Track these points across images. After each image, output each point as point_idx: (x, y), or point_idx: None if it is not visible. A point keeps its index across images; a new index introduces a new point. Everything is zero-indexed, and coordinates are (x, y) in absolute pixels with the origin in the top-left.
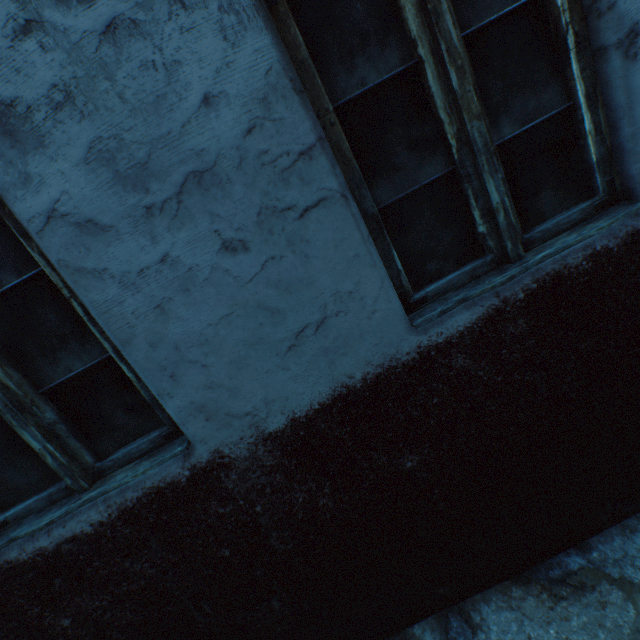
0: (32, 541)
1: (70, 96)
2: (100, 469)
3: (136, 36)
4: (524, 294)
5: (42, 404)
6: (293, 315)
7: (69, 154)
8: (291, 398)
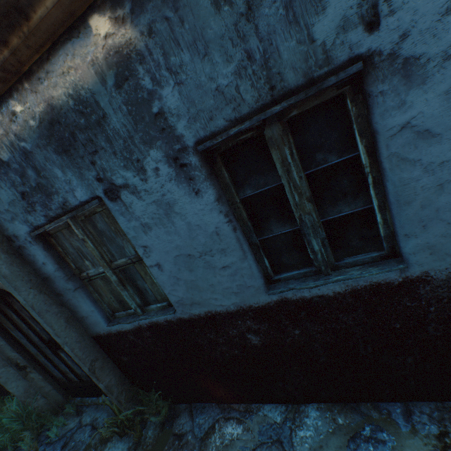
0: (299, 292)
1: None
2: (336, 266)
3: None
4: None
5: (322, 227)
6: None
7: (436, 88)
8: None
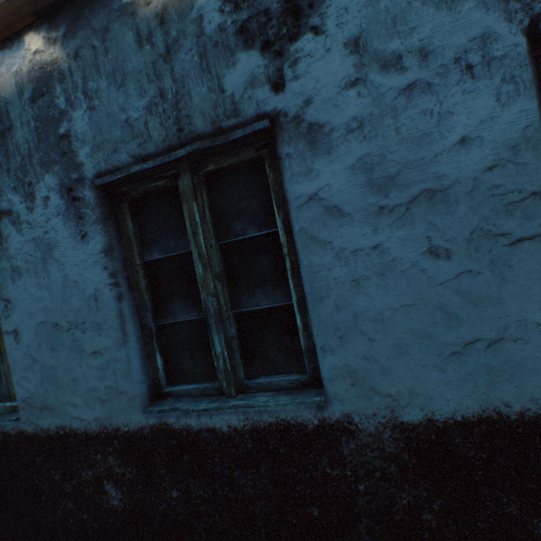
0: (186, 417)
1: (361, 125)
2: (245, 385)
3: (426, 93)
4: None
5: (232, 321)
6: (468, 325)
7: (343, 161)
8: (435, 399)
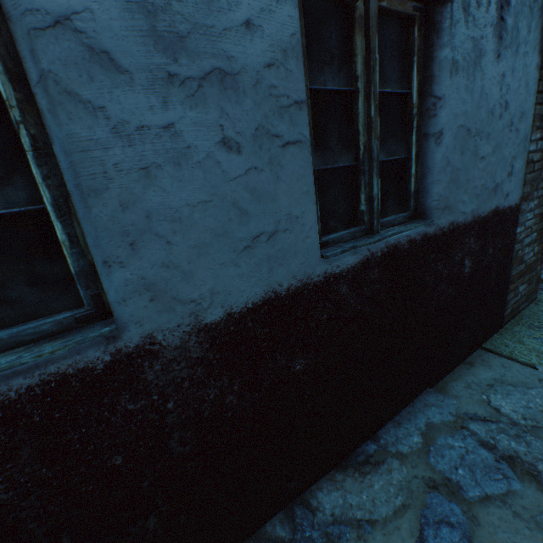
0: None
1: None
2: None
3: None
4: (381, 253)
5: None
6: (256, 221)
7: None
8: (233, 293)
